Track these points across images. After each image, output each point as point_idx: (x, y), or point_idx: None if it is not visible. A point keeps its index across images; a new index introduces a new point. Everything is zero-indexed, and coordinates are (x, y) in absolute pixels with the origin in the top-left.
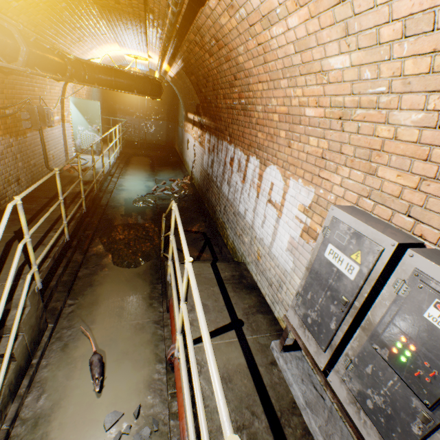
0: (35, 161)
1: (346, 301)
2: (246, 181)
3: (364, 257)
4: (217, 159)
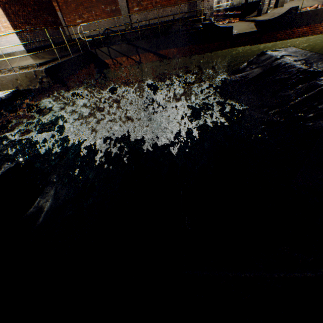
0: None
1: None
2: None
3: None
4: None
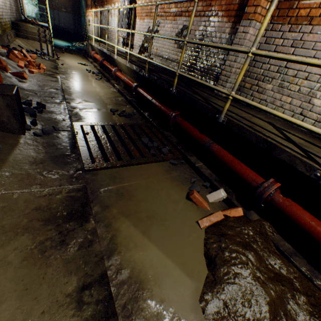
0: (18, 7)
1: (122, 15)
2: (112, 16)
3: (123, 4)
4: (103, 17)
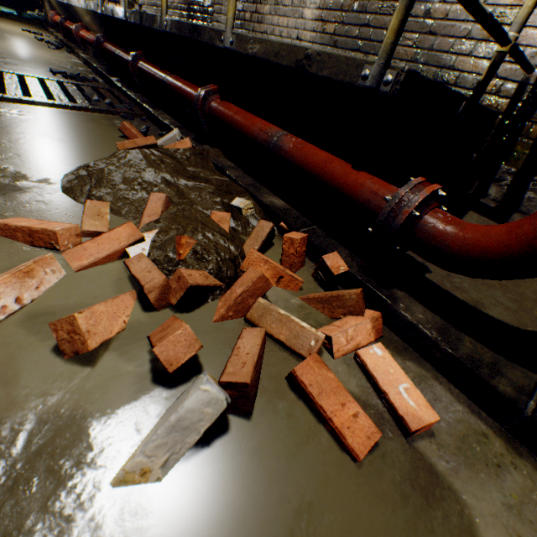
0: None
1: None
2: None
3: None
4: None
